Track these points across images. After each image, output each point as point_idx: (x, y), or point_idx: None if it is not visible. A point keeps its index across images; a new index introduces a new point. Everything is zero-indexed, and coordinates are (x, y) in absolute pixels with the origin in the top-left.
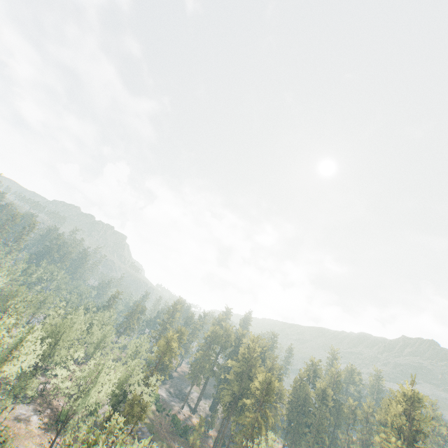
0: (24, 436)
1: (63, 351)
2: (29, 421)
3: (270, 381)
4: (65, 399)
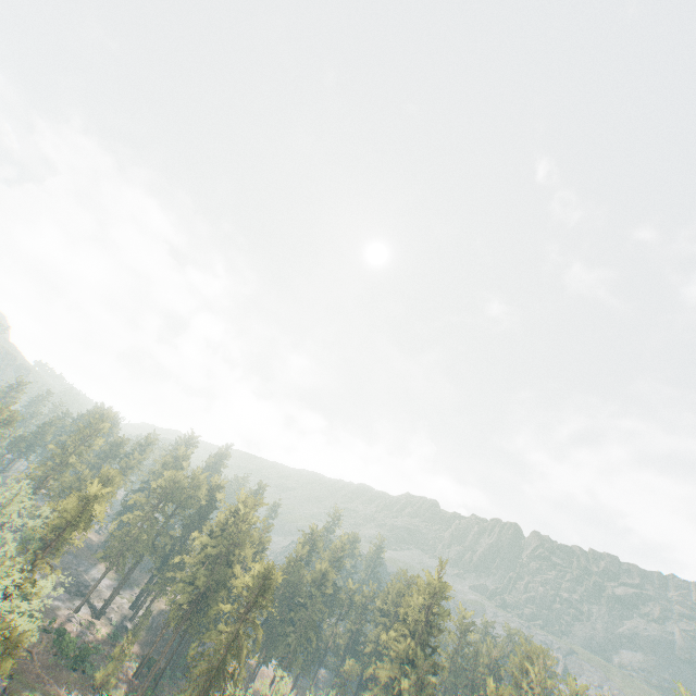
0: None
1: None
2: None
3: (271, 575)
4: None
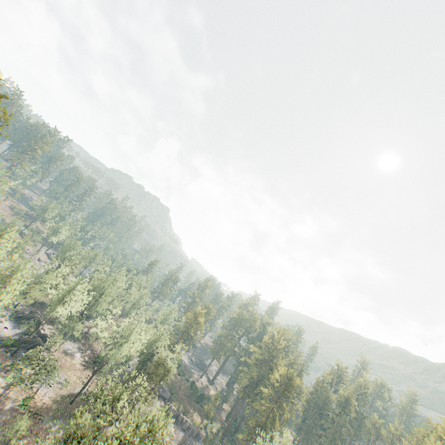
0: (68, 368)
1: (105, 304)
2: (73, 357)
3: (291, 377)
4: (102, 347)
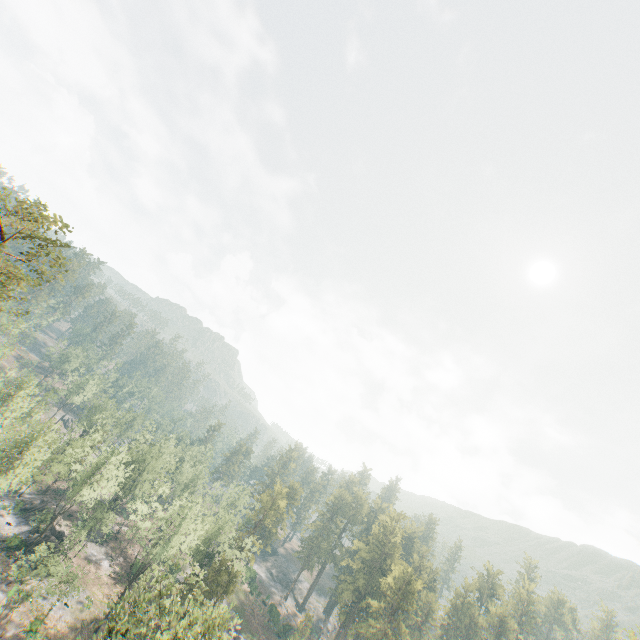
0: (92, 581)
1: (146, 484)
2: (99, 566)
3: (410, 580)
4: (142, 543)
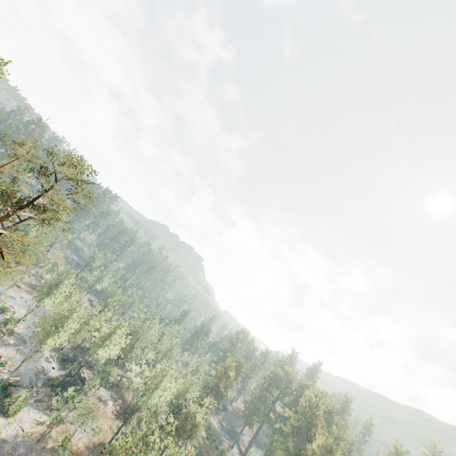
0: (101, 415)
1: (139, 350)
2: (106, 404)
3: (331, 448)
4: (134, 392)
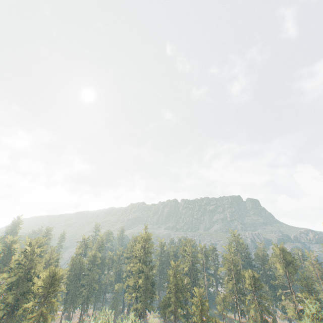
0: None
1: None
2: None
3: (55, 274)
4: None
